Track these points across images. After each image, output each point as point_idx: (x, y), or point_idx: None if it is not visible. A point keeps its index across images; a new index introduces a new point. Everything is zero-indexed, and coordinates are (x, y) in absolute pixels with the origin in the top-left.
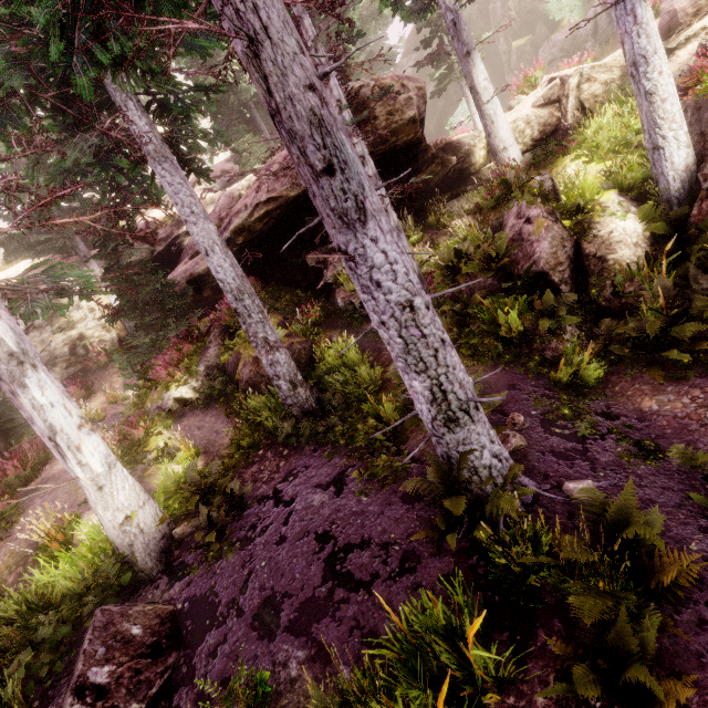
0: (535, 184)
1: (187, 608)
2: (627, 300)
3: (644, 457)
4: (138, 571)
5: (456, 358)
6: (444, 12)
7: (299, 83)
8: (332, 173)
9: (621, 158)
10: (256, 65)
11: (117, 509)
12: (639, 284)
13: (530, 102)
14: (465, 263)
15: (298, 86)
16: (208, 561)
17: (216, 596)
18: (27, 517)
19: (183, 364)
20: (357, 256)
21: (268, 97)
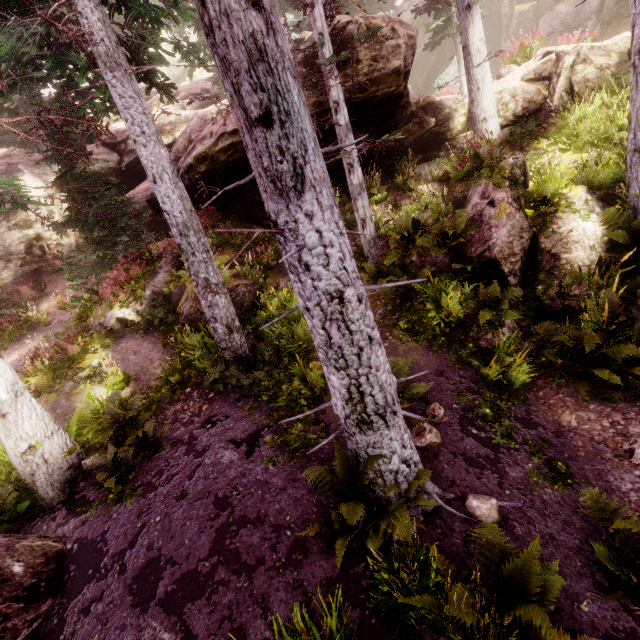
0: (507, 165)
1: (75, 551)
2: (570, 302)
3: (553, 479)
4: (39, 498)
5: (382, 358)
6: None
7: None
8: (269, 124)
9: (597, 153)
10: None
11: (21, 438)
12: (586, 289)
13: (520, 74)
14: (420, 235)
15: None
16: (107, 502)
17: (105, 544)
18: None
19: (129, 285)
20: (288, 230)
21: (200, 8)
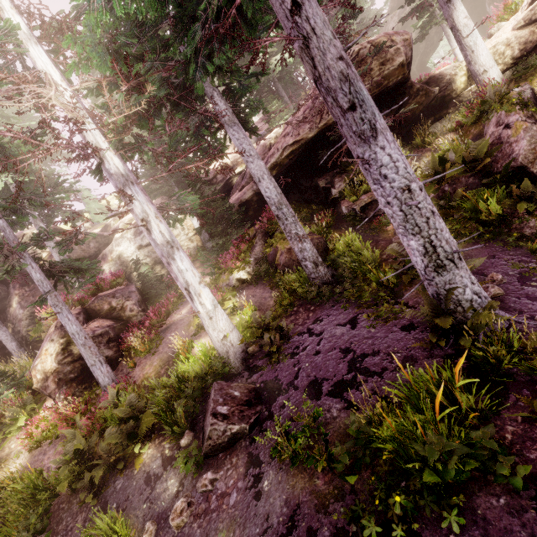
0: (514, 95)
1: (263, 386)
2: None
3: None
4: (231, 368)
5: (443, 224)
6: None
7: (333, 57)
8: (354, 109)
9: None
10: (306, 53)
11: (219, 331)
12: None
13: (510, 26)
14: (448, 168)
15: (332, 59)
16: (271, 363)
17: (279, 381)
18: (164, 342)
19: (240, 257)
20: (371, 160)
21: (313, 70)
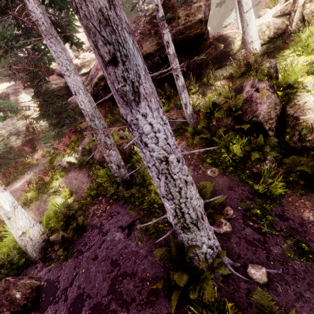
0: (266, 67)
1: (45, 286)
2: (306, 144)
3: (299, 254)
4: (30, 257)
5: (193, 191)
6: None
7: None
8: (115, 63)
9: None
10: None
11: (18, 228)
12: None
13: (272, 13)
14: (217, 110)
15: None
16: (60, 260)
17: (58, 283)
18: None
19: (71, 145)
20: (133, 124)
21: None
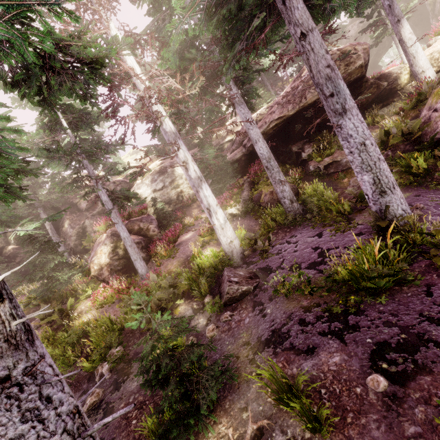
0: None
1: (258, 270)
2: None
3: None
4: (233, 263)
5: (385, 166)
6: (382, 1)
7: (324, 65)
8: (334, 95)
9: None
10: (307, 62)
11: (228, 237)
12: None
13: None
14: (391, 139)
15: (323, 66)
16: (263, 259)
17: (270, 266)
18: (179, 251)
19: (233, 198)
20: (342, 125)
21: (310, 72)
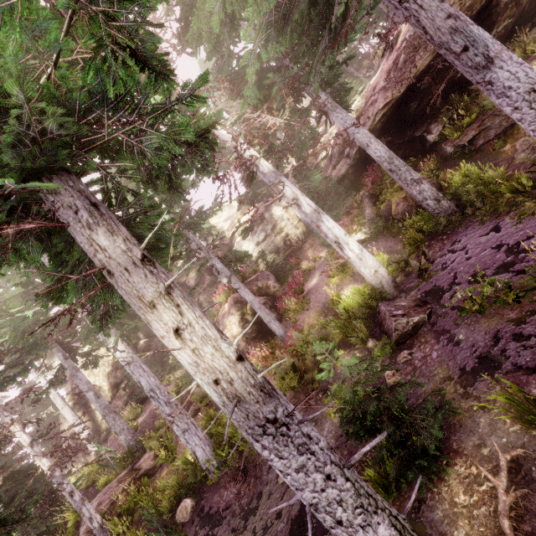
0: None
1: (424, 295)
2: None
3: None
4: (386, 295)
5: None
6: None
7: (442, 18)
8: (469, 47)
9: None
10: (418, 24)
11: (370, 268)
12: None
13: None
14: None
15: (442, 20)
16: (425, 280)
17: (439, 286)
18: (312, 301)
19: (354, 222)
20: (492, 80)
21: (426, 34)
